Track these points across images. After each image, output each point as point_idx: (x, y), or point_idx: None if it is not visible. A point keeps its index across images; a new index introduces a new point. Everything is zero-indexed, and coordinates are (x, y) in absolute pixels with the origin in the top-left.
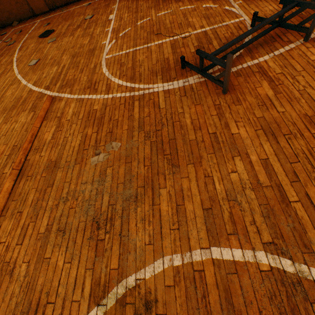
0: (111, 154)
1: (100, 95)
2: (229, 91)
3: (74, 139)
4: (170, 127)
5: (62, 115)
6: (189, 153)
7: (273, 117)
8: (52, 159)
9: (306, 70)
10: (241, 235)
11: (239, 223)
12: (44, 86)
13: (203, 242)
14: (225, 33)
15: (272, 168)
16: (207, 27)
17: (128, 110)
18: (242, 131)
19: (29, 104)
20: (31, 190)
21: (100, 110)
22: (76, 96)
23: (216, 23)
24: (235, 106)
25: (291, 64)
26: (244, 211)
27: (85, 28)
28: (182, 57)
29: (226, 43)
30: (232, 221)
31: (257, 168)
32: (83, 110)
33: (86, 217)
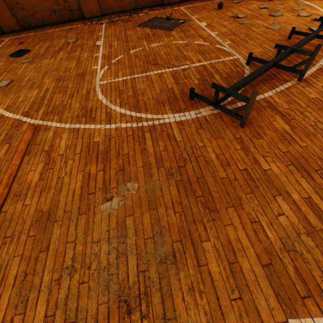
0: (128, 198)
1: (100, 125)
2: (246, 124)
3: (72, 179)
4: (194, 163)
5: (52, 149)
6: (224, 193)
7: (298, 152)
8: (43, 209)
9: (310, 106)
10: (317, 297)
11: (309, 280)
12: (21, 112)
13: (276, 313)
14: (224, 68)
15: (318, 207)
16: (205, 62)
17: (139, 143)
18: (273, 167)
19: (1, 133)
20: (12, 259)
21: (102, 142)
22: (67, 125)
23: (212, 59)
24: (257, 140)
25: (294, 100)
26: (309, 264)
27: (69, 51)
28: (192, 88)
29: (227, 78)
30: (300, 278)
31: (303, 208)
32: (80, 142)
33: (108, 295)
